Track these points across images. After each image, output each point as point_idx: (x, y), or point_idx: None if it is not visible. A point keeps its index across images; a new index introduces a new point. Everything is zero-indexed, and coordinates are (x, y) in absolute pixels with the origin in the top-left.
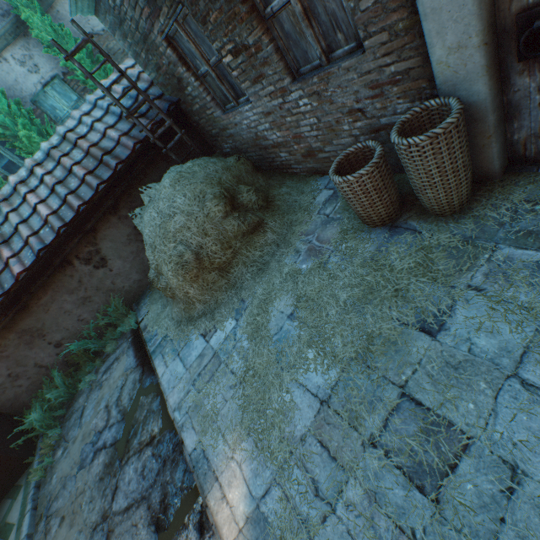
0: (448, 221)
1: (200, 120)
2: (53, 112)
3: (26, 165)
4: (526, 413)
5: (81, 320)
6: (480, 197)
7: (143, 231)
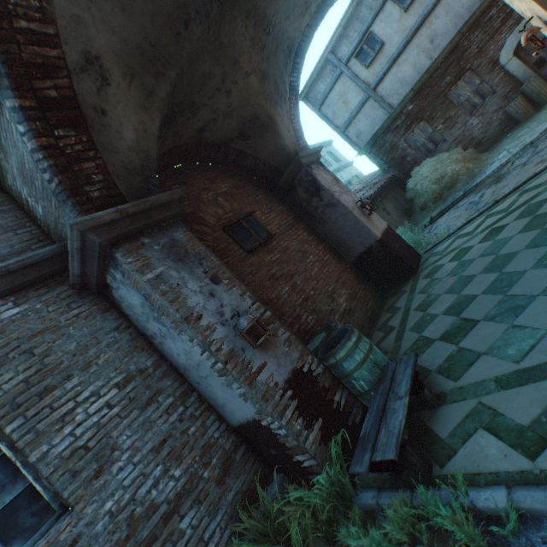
0: None
1: (406, 176)
2: None
3: None
4: None
5: None
6: None
7: (417, 182)
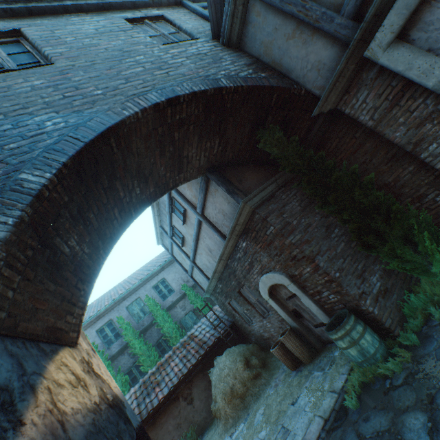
0: (308, 365)
1: (241, 327)
2: (186, 325)
3: (173, 349)
4: (301, 418)
5: (173, 439)
6: (316, 356)
7: (212, 379)
